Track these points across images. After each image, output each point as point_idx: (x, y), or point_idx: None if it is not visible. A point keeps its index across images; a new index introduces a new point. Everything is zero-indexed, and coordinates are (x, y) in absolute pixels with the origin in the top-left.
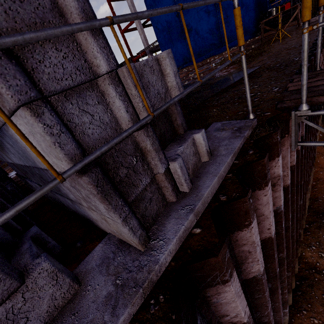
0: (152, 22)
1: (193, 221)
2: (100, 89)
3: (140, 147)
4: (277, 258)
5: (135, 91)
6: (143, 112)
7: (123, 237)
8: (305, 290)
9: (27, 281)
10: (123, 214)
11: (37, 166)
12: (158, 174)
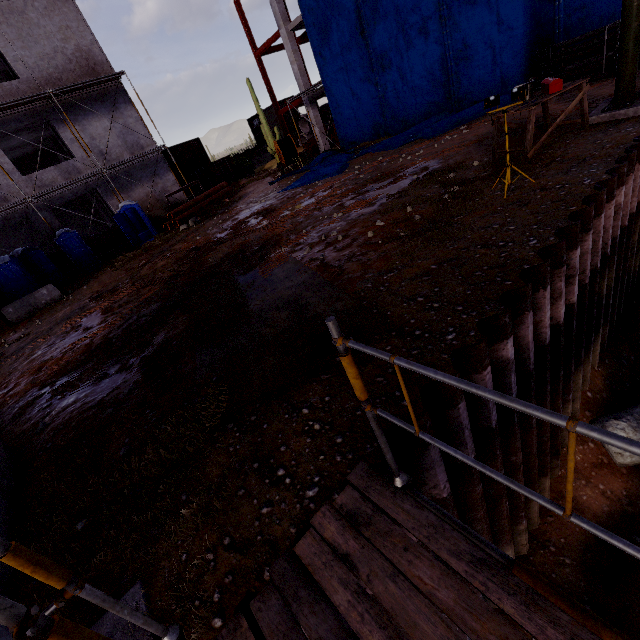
0: (312, 42)
1: None
2: None
3: None
4: None
5: None
6: None
7: None
8: None
9: None
10: None
11: None
12: None
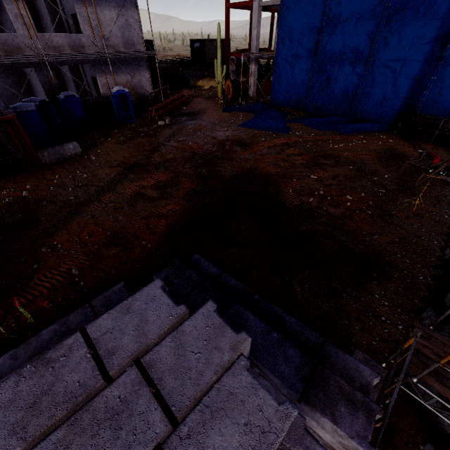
0: (280, 28)
1: None
2: None
3: None
4: None
5: None
6: None
7: None
8: None
9: None
10: None
11: None
12: None
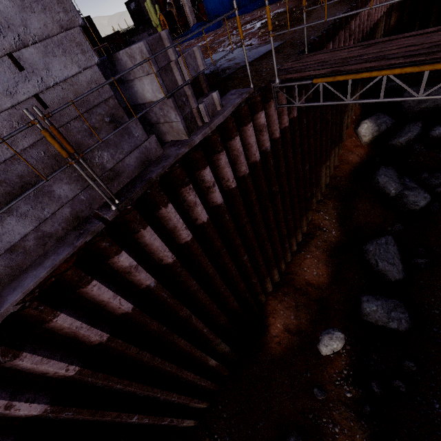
0: None
1: (209, 131)
2: (171, 66)
3: (186, 94)
4: (265, 181)
5: (184, 68)
6: (187, 78)
7: (179, 135)
8: (307, 241)
9: (150, 139)
10: (181, 118)
11: (136, 104)
12: (194, 109)
